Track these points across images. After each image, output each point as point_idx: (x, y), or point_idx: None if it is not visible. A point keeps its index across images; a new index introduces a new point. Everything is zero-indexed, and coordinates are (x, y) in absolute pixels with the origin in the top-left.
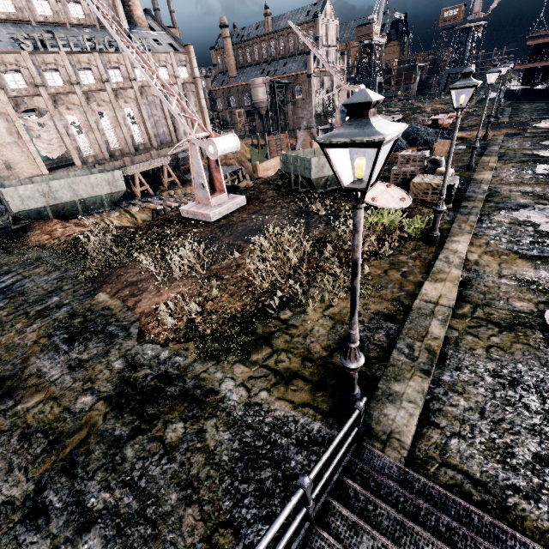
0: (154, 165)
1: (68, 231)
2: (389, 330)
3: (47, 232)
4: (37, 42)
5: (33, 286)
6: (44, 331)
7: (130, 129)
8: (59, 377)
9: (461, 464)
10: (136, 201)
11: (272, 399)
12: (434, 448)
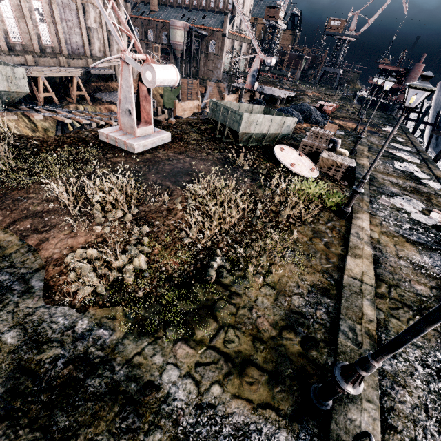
0: (63, 73)
1: None
2: (328, 307)
3: None
4: None
5: None
6: None
7: (37, 25)
8: None
9: None
10: (40, 107)
11: (227, 397)
12: None
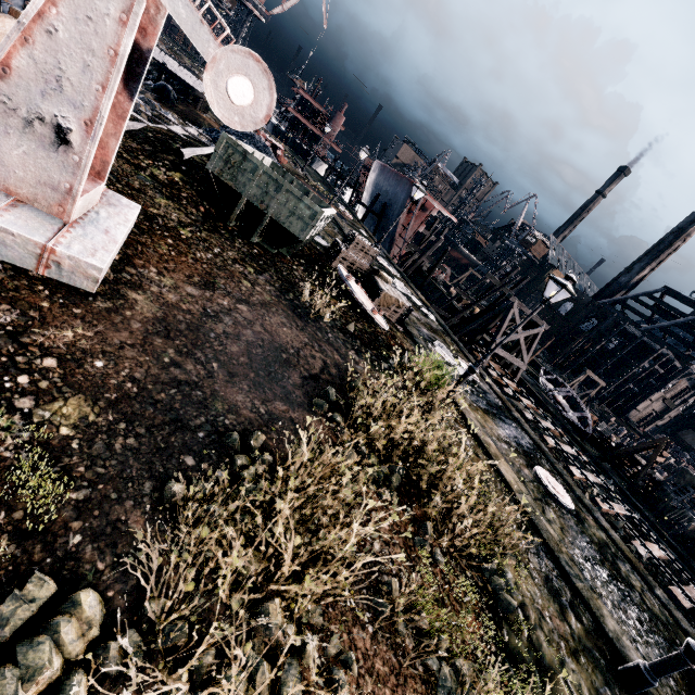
0: None
1: None
2: (542, 548)
3: None
4: None
5: None
6: None
7: None
8: None
9: None
10: None
11: None
12: None
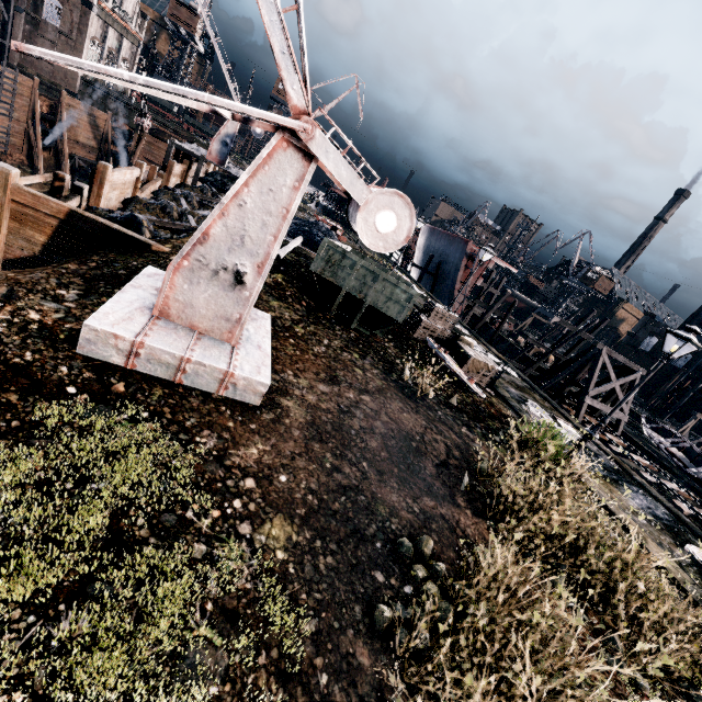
0: None
1: None
2: None
3: None
4: None
5: None
6: None
7: None
8: None
9: None
10: None
11: None
12: None
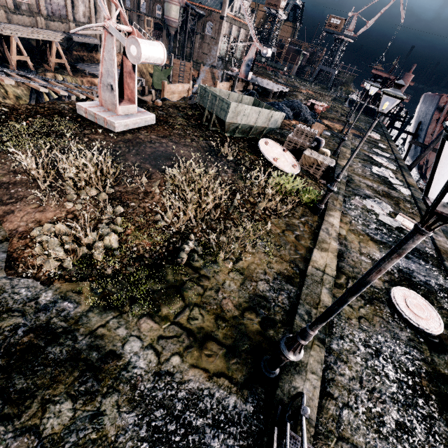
0: (40, 36)
1: None
2: (290, 293)
3: None
4: None
5: None
6: None
7: None
8: None
9: (352, 437)
10: (11, 71)
11: (185, 366)
12: (332, 421)
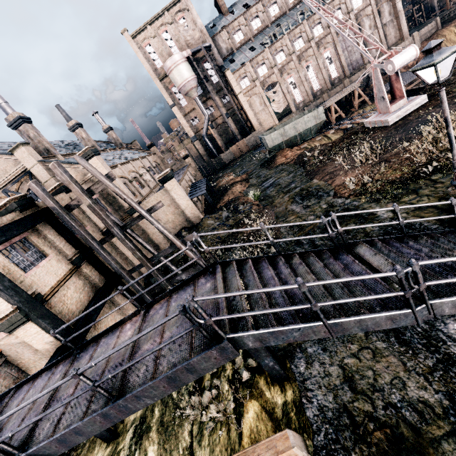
0: (346, 92)
1: (293, 153)
2: None
3: (284, 156)
4: (272, 38)
5: (282, 181)
6: (291, 197)
7: (328, 69)
8: (300, 211)
9: None
10: (332, 126)
11: (408, 216)
12: None
